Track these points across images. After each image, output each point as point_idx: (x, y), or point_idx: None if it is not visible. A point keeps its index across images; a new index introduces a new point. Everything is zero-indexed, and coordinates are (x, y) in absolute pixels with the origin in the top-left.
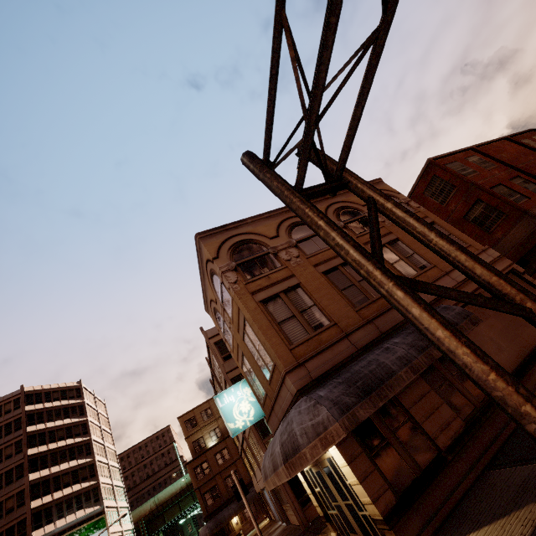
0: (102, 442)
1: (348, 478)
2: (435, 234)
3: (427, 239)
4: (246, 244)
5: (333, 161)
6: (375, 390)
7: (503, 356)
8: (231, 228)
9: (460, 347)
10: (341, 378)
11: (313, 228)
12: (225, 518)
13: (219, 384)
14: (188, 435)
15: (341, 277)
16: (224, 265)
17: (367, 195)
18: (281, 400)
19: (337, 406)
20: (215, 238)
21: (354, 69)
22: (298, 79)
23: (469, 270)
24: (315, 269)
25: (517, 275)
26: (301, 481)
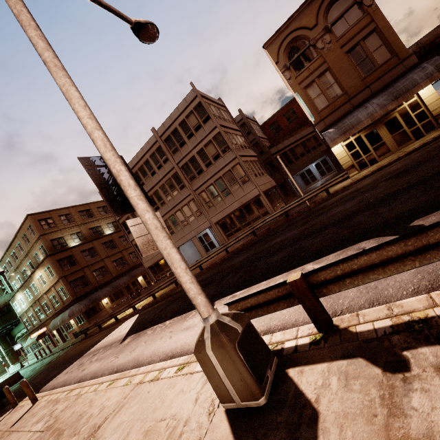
0: None
1: (428, 102)
2: None
3: None
4: None
5: None
6: None
7: None
8: None
9: None
10: None
11: None
12: (100, 297)
13: (170, 152)
14: (43, 232)
15: None
16: None
17: None
18: (380, 82)
19: None
20: None
21: None
22: None
23: None
24: None
25: None
26: (337, 153)
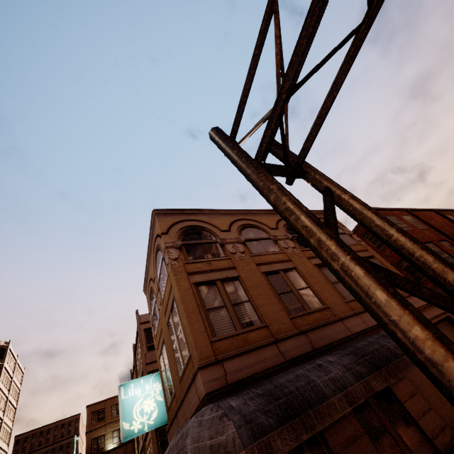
0: (2, 416)
1: None
2: (396, 229)
3: (387, 234)
4: (198, 229)
5: (295, 154)
6: (300, 415)
7: (445, 410)
8: (188, 213)
9: (451, 357)
10: (261, 388)
11: (264, 191)
12: None
13: (137, 376)
14: (90, 428)
15: (281, 281)
16: (170, 241)
17: (324, 185)
18: (187, 404)
19: (249, 426)
20: (171, 217)
21: (333, 52)
22: (278, 54)
23: (438, 274)
24: (257, 267)
25: (453, 324)
26: None
